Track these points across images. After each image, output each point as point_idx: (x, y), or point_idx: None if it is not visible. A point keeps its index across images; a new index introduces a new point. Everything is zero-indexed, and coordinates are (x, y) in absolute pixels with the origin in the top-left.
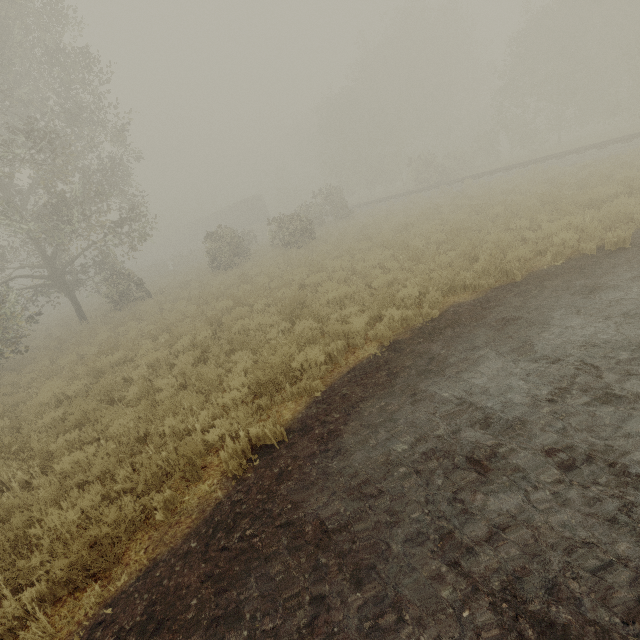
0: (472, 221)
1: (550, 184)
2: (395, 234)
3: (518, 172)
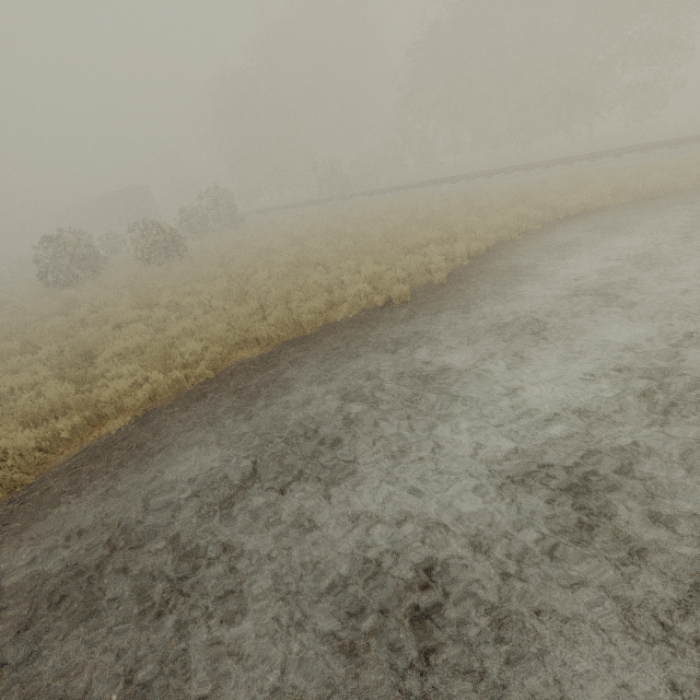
0: (328, 251)
1: (413, 215)
2: (260, 258)
3: (402, 195)
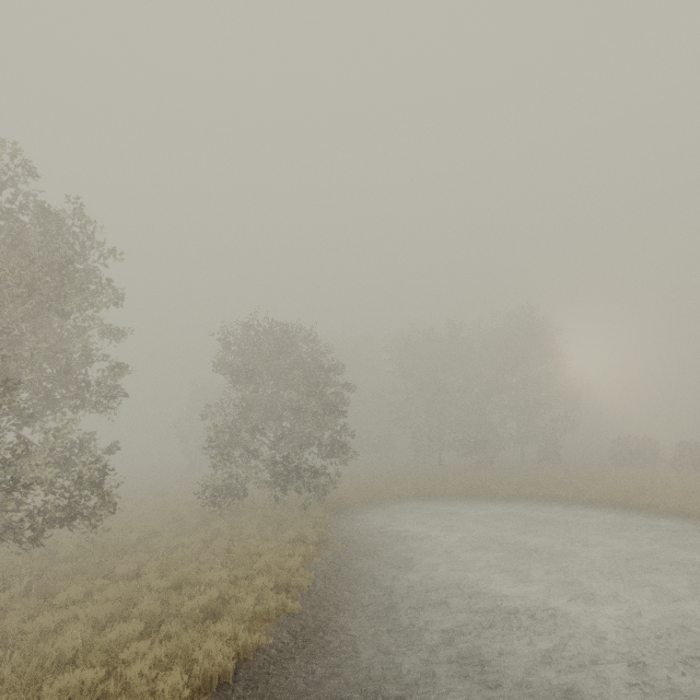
0: None
1: None
2: None
3: None
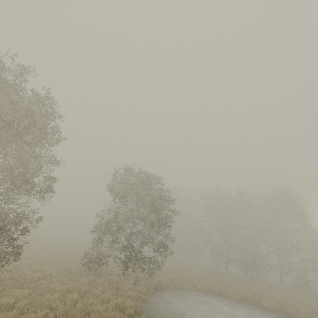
0: None
1: None
2: None
3: None
